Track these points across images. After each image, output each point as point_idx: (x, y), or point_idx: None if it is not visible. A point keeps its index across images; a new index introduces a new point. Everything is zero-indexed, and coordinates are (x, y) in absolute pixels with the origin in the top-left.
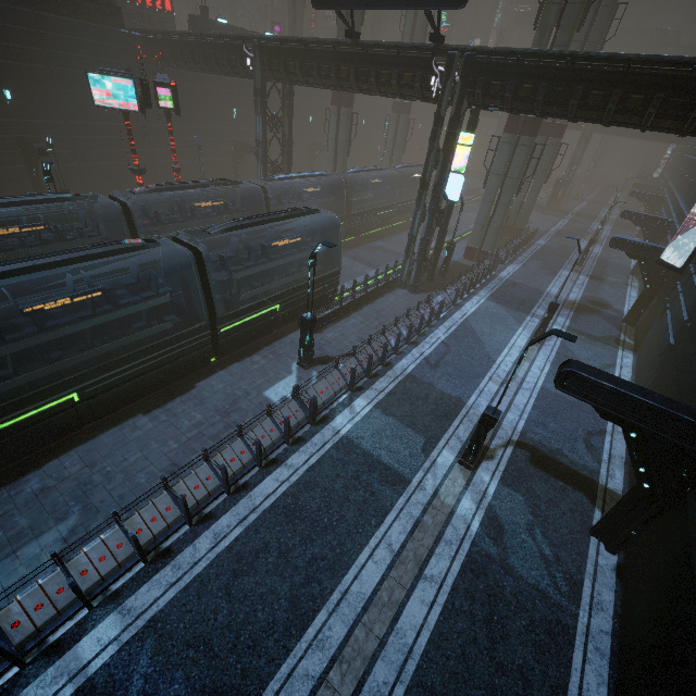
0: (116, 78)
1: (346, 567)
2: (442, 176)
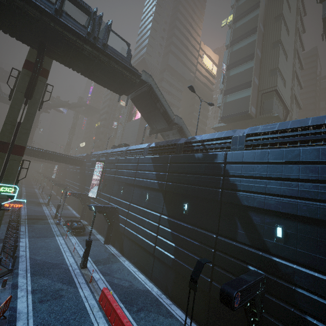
0: None
1: (38, 197)
2: None
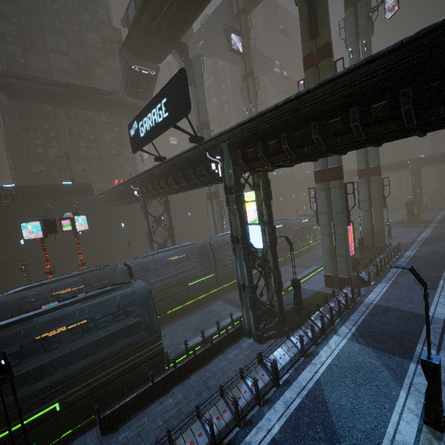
0: (33, 222)
1: None
2: (243, 230)
